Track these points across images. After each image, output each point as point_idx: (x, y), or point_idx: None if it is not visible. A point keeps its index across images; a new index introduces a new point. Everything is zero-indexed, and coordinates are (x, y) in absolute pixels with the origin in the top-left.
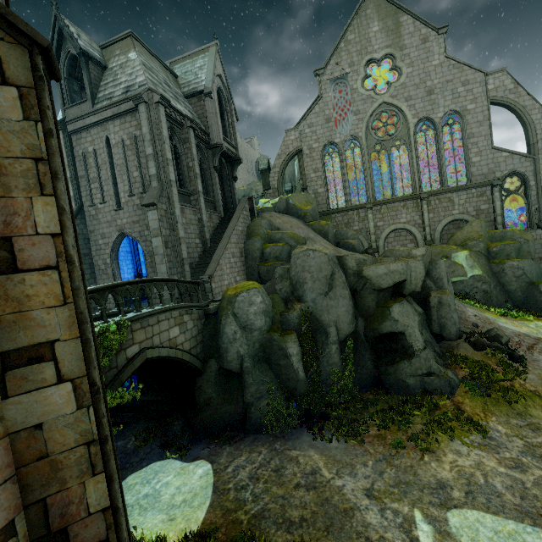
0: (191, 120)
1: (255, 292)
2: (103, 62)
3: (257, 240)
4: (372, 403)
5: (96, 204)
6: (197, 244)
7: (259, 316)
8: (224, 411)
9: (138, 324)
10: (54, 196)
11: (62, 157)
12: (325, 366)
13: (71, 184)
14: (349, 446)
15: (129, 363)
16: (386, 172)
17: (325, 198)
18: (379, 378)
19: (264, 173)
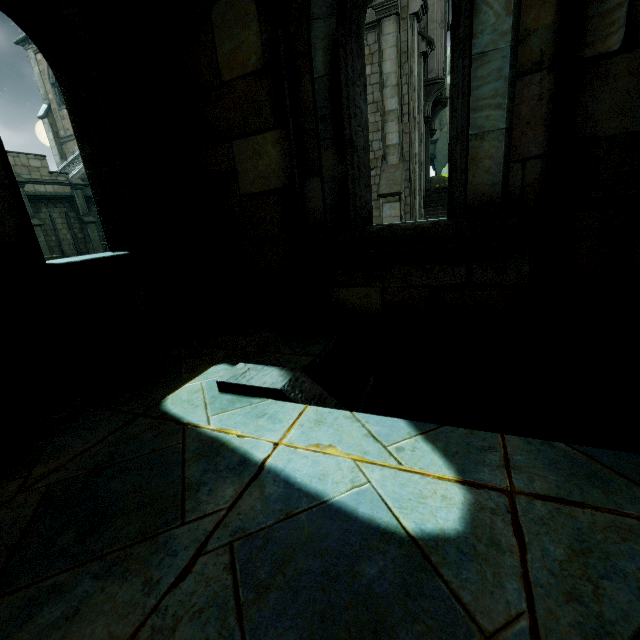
0: (429, 41)
1: None
2: None
3: None
4: None
5: None
6: None
7: None
8: None
9: None
10: None
11: None
12: None
13: None
14: None
15: None
16: None
17: None
18: None
19: None
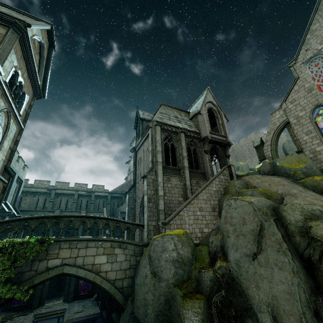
0: (181, 128)
1: (168, 238)
2: (151, 119)
3: (228, 197)
4: None
5: (139, 181)
6: (180, 201)
7: (169, 264)
8: None
9: (67, 245)
10: None
11: None
12: None
13: (133, 173)
14: None
15: (44, 271)
16: None
17: None
18: None
19: (258, 148)
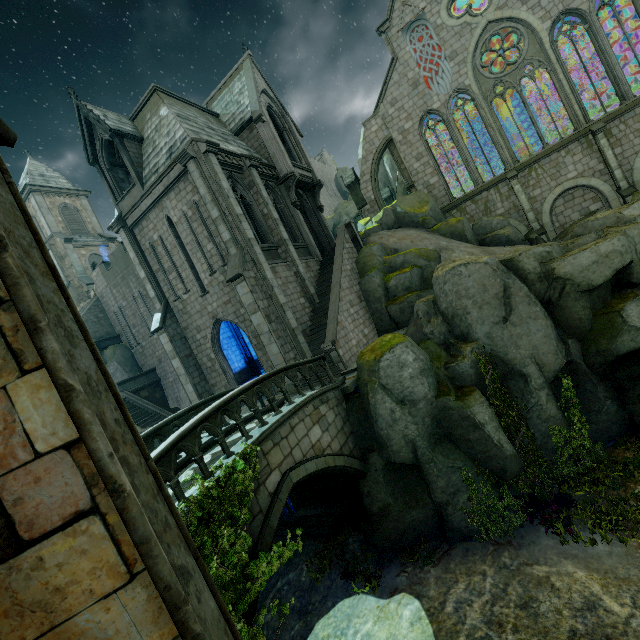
0: (250, 158)
1: (401, 349)
2: (138, 134)
3: (374, 274)
4: (637, 466)
5: (181, 296)
6: (303, 304)
7: (418, 379)
8: (410, 518)
9: (269, 443)
10: (44, 367)
11: (56, 278)
12: (537, 424)
13: (149, 283)
14: (631, 549)
15: (274, 501)
16: (509, 123)
17: (443, 188)
18: (633, 423)
19: (353, 187)
